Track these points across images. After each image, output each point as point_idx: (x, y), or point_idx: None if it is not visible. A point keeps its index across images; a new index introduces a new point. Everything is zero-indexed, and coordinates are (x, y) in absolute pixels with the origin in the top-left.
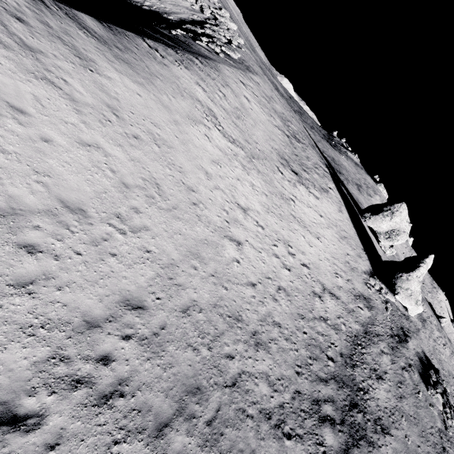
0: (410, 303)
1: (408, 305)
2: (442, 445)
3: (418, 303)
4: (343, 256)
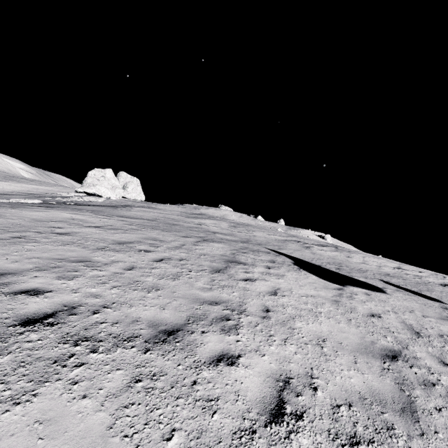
0: (91, 189)
1: (91, 190)
2: (43, 200)
3: (95, 185)
4: (24, 190)
